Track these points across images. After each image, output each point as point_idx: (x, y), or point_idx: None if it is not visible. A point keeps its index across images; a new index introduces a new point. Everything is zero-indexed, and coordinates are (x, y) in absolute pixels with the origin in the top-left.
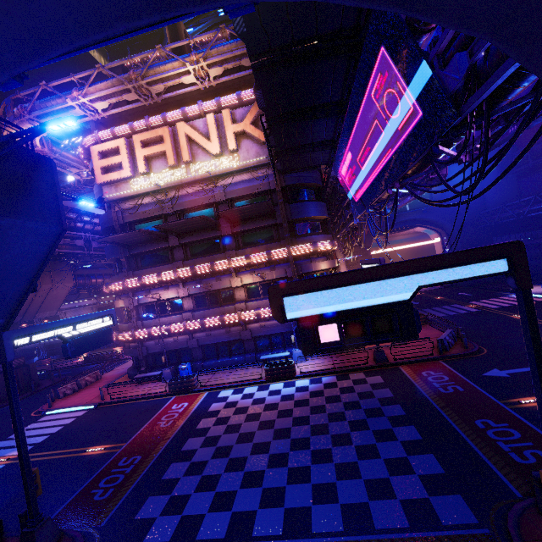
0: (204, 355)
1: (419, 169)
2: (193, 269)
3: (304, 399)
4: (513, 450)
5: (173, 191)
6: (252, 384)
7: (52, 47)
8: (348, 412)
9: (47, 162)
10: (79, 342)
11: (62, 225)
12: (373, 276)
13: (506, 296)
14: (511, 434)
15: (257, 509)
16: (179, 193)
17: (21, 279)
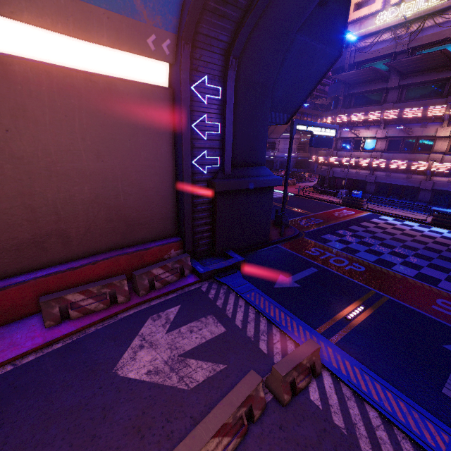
0: (375, 191)
1: None
2: (401, 112)
3: None
4: None
5: (417, 24)
6: (414, 221)
7: None
8: None
9: None
10: (317, 139)
11: (340, 52)
12: None
13: None
14: None
15: (397, 263)
16: (423, 25)
17: (306, 90)
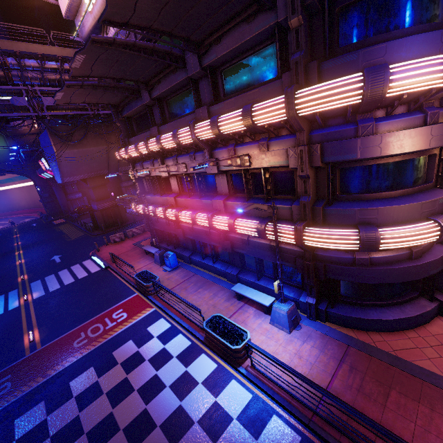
0: (194, 247)
1: None
2: (158, 141)
3: None
4: None
5: None
6: (190, 332)
7: None
8: None
9: None
10: None
11: None
12: None
13: None
14: None
15: None
16: None
17: None
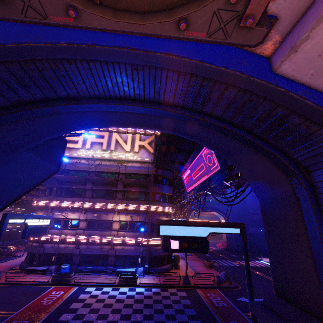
0: (80, 261)
1: (216, 186)
2: (94, 204)
3: (140, 299)
4: None
5: (98, 161)
6: (109, 285)
7: (115, 126)
8: (165, 309)
9: (65, 141)
10: (32, 230)
11: (58, 168)
12: (195, 224)
13: (253, 261)
14: None
15: None
16: (101, 163)
17: (26, 188)
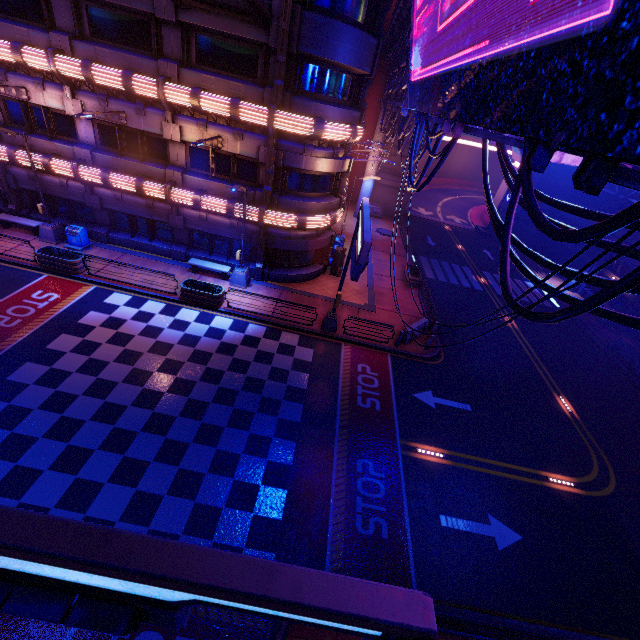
0: (113, 222)
1: None
2: (88, 70)
3: (207, 352)
4: (364, 512)
5: None
6: (160, 298)
7: None
8: (243, 394)
9: None
10: None
11: None
12: (88, 571)
13: (522, 281)
14: (377, 491)
15: (51, 507)
16: None
17: None
